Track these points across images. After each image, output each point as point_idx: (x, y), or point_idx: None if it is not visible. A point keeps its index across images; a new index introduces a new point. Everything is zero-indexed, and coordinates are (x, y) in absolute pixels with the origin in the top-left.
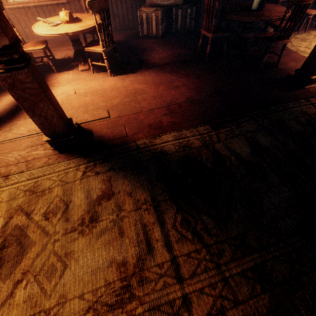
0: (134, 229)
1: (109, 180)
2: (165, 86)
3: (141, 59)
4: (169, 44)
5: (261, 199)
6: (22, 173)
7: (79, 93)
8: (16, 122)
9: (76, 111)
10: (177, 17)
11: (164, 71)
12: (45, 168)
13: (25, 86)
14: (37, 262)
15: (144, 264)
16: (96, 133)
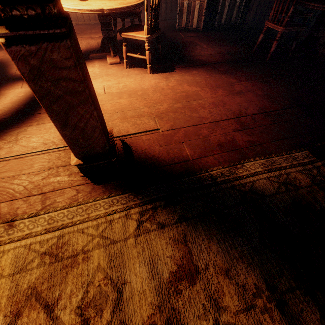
0: None
1: (183, 240)
2: (225, 90)
3: (184, 55)
4: (214, 40)
5: None
6: (36, 217)
7: (111, 92)
8: (25, 129)
9: (111, 118)
10: (222, 8)
11: (217, 71)
12: (73, 209)
13: (60, 75)
14: None
15: None
16: (144, 153)
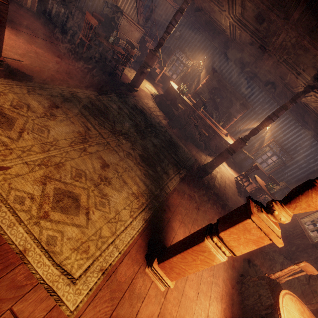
0: (78, 122)
1: (51, 100)
2: (60, 59)
3: (25, 25)
4: (47, 26)
5: (124, 123)
6: None
7: None
8: None
9: None
10: (52, 7)
11: (54, 47)
12: None
13: None
14: (28, 126)
15: (89, 133)
16: (17, 69)
